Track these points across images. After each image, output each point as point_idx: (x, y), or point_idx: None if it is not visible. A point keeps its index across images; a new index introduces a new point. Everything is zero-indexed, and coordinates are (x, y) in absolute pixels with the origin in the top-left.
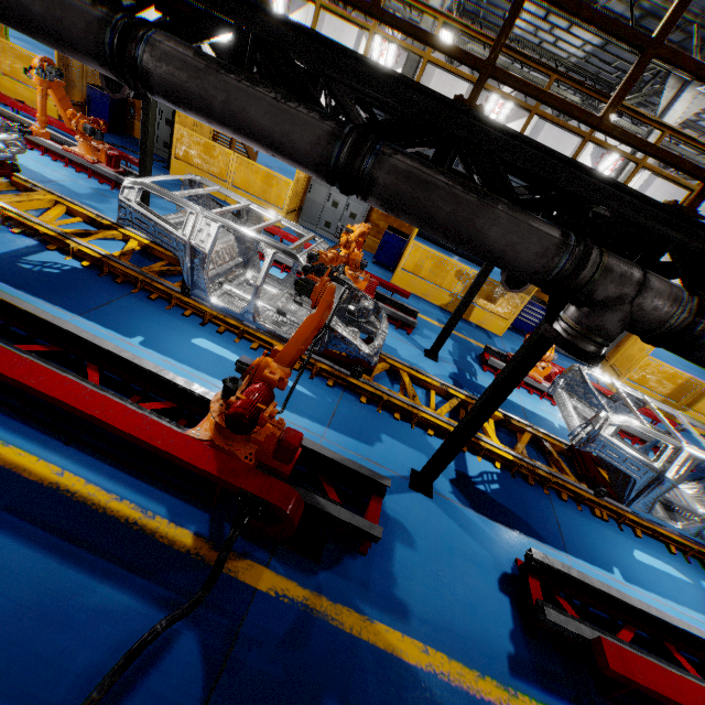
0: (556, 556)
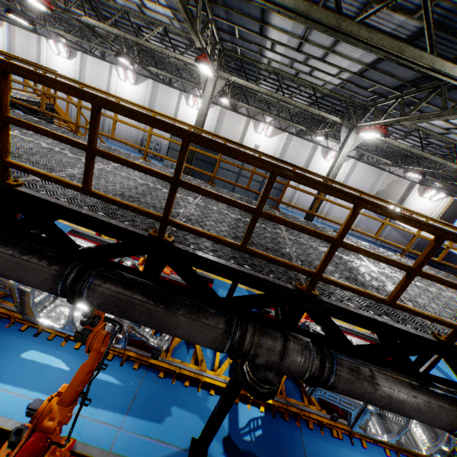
0: None
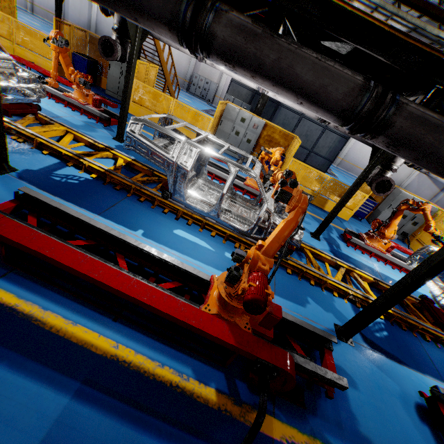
0: (440, 386)
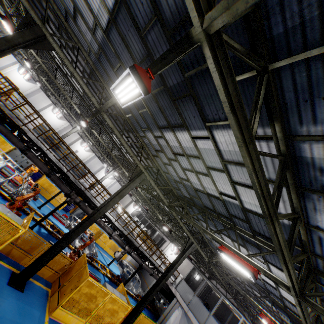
0: None
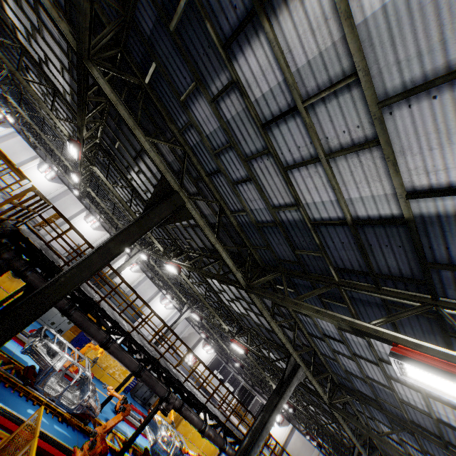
0: None
